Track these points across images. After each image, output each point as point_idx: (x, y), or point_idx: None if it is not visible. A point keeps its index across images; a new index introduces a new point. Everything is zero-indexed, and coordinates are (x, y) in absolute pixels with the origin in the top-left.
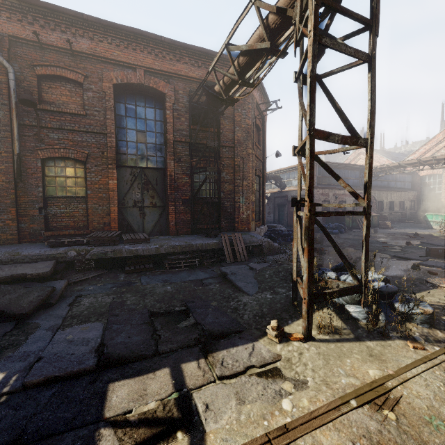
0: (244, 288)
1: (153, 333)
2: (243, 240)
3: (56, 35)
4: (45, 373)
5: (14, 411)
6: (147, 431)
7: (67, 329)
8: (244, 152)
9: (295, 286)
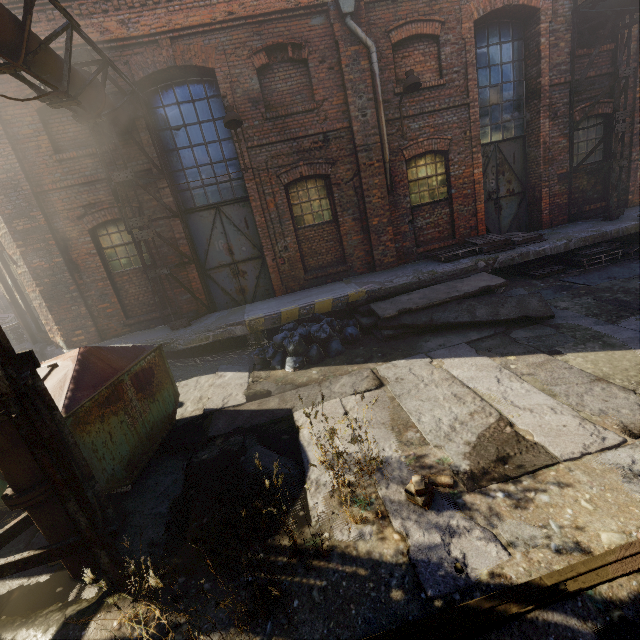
0: None
1: None
2: None
3: None
4: None
5: None
6: None
7: (619, 322)
8: None
9: None
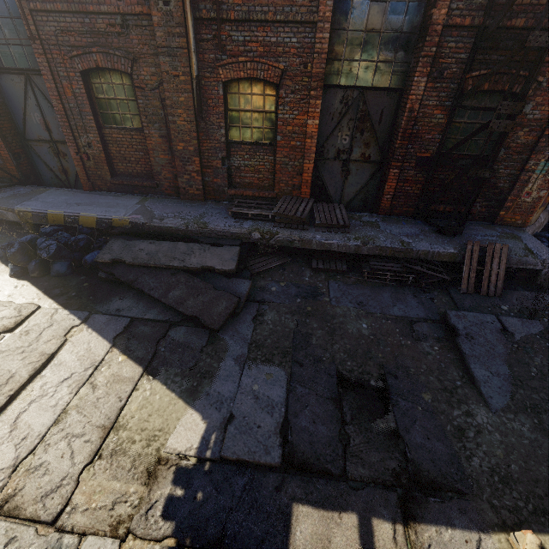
0: (483, 385)
1: (341, 428)
2: (506, 258)
3: None
4: (237, 451)
5: (216, 492)
6: None
7: (252, 368)
8: None
9: None
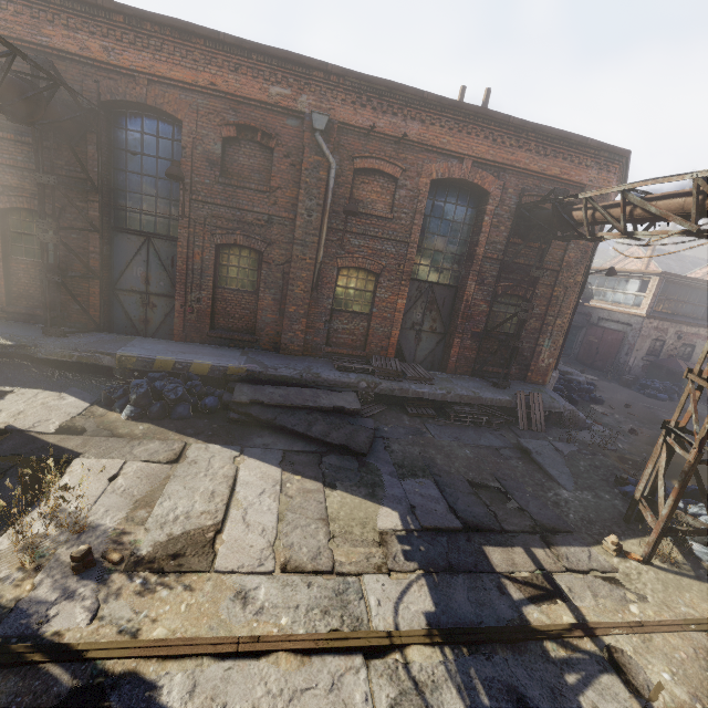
0: (558, 479)
1: (487, 508)
2: (542, 404)
3: (386, 118)
4: (432, 523)
5: (432, 546)
6: (534, 590)
7: (406, 479)
8: (570, 280)
9: (634, 504)
